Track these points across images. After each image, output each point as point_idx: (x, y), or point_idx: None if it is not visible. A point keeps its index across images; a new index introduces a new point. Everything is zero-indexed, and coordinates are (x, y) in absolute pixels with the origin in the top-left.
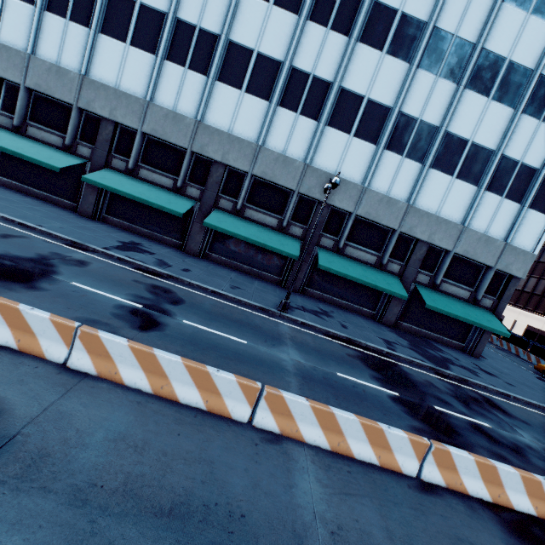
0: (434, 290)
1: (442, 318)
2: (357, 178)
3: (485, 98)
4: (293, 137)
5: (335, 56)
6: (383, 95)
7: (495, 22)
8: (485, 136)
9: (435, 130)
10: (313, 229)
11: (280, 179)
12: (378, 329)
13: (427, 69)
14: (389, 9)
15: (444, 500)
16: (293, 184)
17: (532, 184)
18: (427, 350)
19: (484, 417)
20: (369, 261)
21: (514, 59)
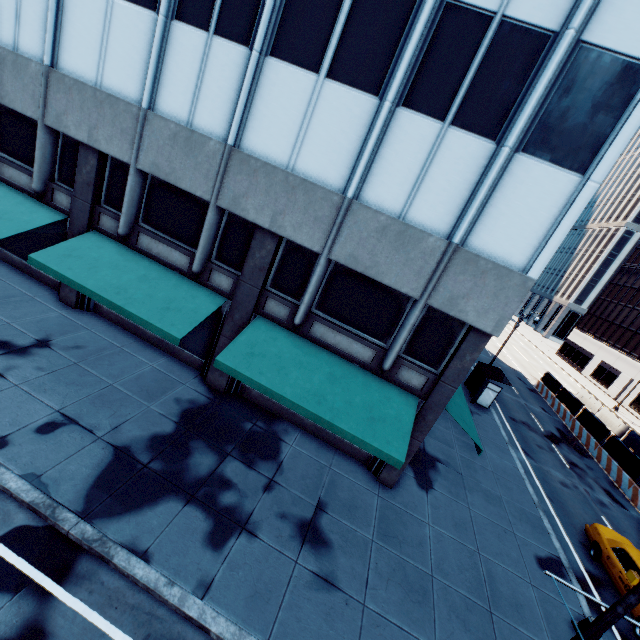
0: (296, 336)
1: None
2: (132, 91)
3: None
4: (23, 13)
5: None
6: None
7: None
8: None
9: None
10: None
11: (15, 100)
12: (133, 394)
13: None
14: None
15: None
16: (34, 109)
17: (534, 80)
18: (191, 454)
19: None
20: (178, 263)
21: None
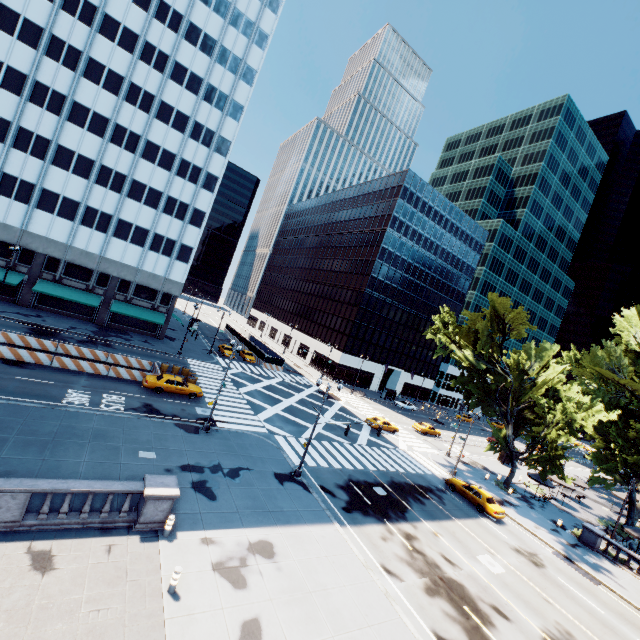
0: (128, 304)
1: (139, 319)
2: (63, 240)
3: (140, 203)
4: (11, 213)
5: (36, 170)
6: (74, 195)
7: (138, 167)
8: (143, 222)
9: (112, 217)
10: (7, 270)
11: (3, 237)
12: (81, 325)
13: (101, 185)
14: (70, 151)
15: (1, 343)
16: (14, 241)
17: (175, 248)
18: (109, 333)
19: (83, 344)
20: (81, 287)
21: (152, 186)
